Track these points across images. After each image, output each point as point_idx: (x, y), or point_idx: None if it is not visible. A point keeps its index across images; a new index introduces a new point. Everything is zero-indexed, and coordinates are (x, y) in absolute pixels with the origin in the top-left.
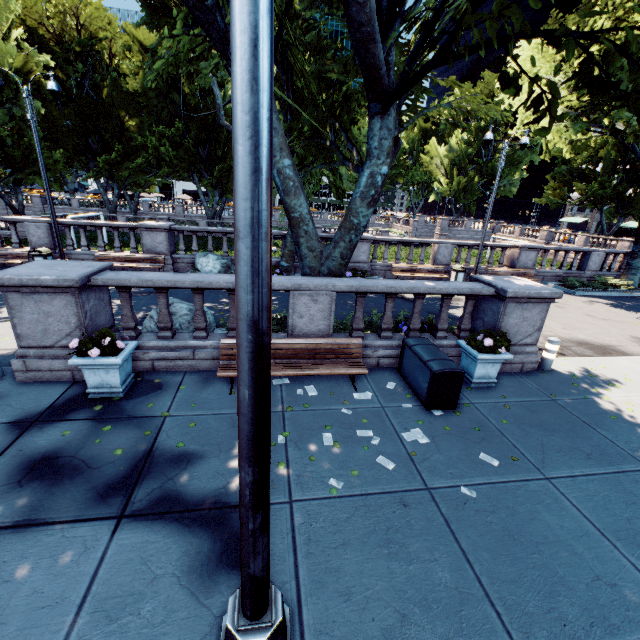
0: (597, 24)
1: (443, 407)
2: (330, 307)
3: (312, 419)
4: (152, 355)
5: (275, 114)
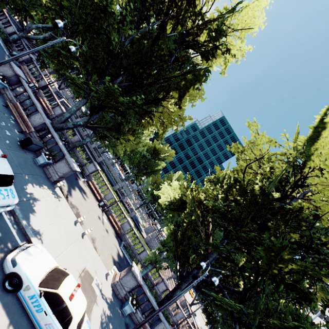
0: (184, 185)
1: (21, 145)
2: (40, 123)
3: (3, 116)
4: (7, 93)
5: (83, 103)
